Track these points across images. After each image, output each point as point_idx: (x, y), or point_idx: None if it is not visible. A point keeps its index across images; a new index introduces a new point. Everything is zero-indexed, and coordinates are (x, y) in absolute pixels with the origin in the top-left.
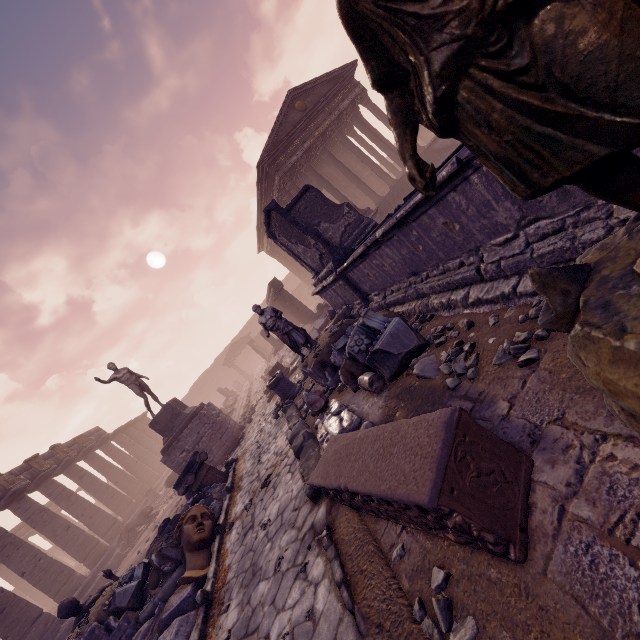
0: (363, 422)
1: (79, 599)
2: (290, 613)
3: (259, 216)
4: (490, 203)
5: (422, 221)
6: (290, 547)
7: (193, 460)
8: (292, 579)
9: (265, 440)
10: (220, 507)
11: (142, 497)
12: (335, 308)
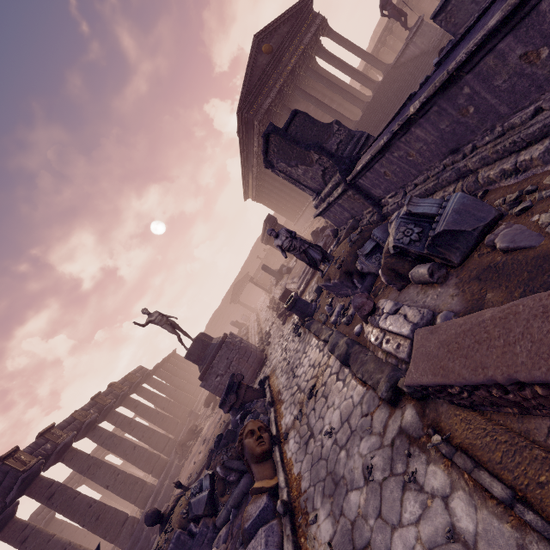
0: (437, 314)
1: (154, 503)
2: (414, 530)
3: (243, 165)
4: None
5: (483, 67)
6: (376, 454)
7: (231, 381)
8: (398, 490)
9: (293, 356)
10: (268, 420)
11: (186, 418)
12: (338, 226)
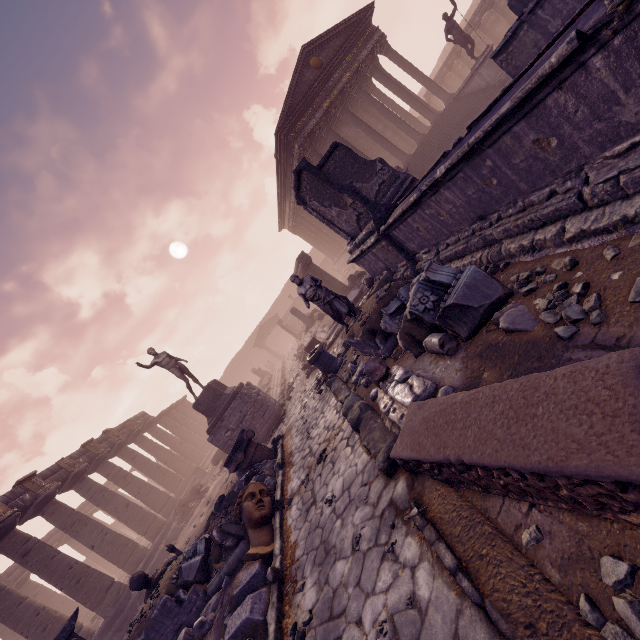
0: (439, 387)
1: (145, 569)
2: (384, 598)
3: (279, 191)
4: (615, 95)
5: (502, 144)
6: (367, 525)
7: (241, 438)
8: (378, 560)
9: (311, 415)
10: (274, 483)
11: (191, 475)
12: (373, 275)
